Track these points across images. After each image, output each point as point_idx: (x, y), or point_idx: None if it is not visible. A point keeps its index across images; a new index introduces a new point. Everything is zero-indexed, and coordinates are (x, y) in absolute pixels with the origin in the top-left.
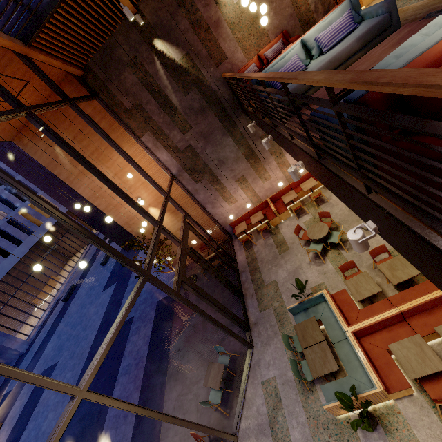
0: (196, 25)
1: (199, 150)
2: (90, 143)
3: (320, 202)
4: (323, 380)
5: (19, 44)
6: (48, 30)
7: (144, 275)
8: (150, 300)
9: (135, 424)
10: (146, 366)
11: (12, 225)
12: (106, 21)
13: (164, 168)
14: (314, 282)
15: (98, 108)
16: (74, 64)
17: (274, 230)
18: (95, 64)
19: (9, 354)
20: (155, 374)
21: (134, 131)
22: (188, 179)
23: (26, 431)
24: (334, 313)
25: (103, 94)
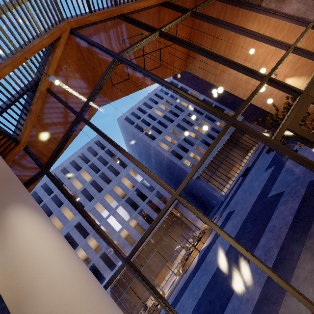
0: None
1: None
2: (221, 44)
3: None
4: None
5: None
6: None
7: (228, 120)
8: (302, 179)
9: None
10: (288, 232)
11: (214, 131)
12: None
13: (296, 22)
14: None
15: (220, 7)
16: None
17: None
18: None
19: (216, 199)
20: (295, 242)
21: (252, 3)
22: None
23: (218, 238)
24: None
25: None
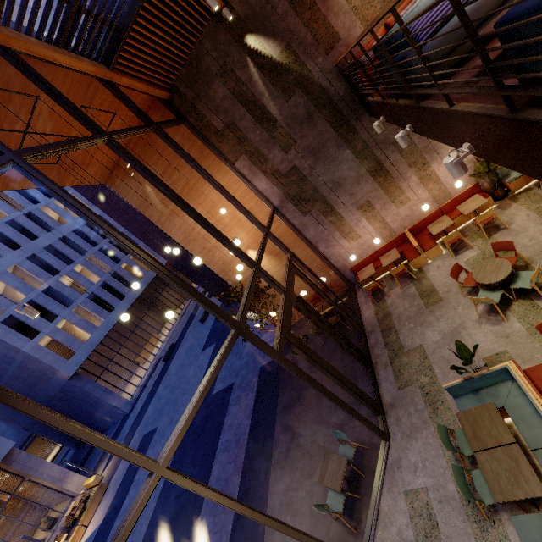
0: (297, 4)
1: (306, 171)
2: (180, 178)
3: (493, 230)
4: (514, 508)
5: (102, 68)
6: (130, 48)
7: (236, 327)
8: (253, 364)
9: (235, 515)
10: (248, 445)
11: (116, 279)
12: (191, 27)
13: (264, 200)
14: (488, 349)
15: (186, 135)
16: (159, 86)
17: (417, 274)
18: (182, 82)
19: (115, 413)
20: (258, 457)
21: (227, 157)
22: (294, 212)
23: (128, 499)
24: (532, 400)
25: (192, 117)
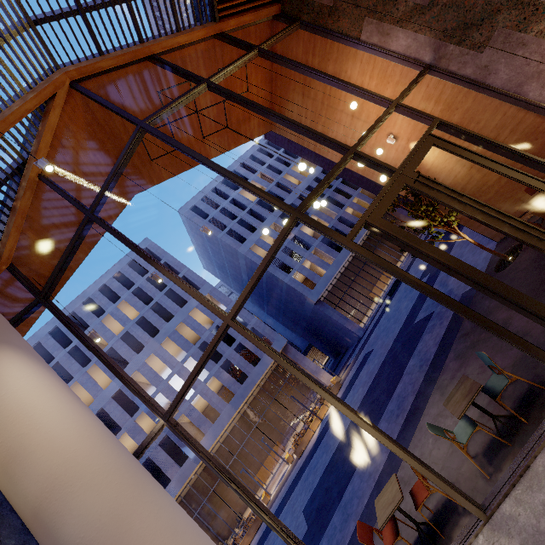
0: None
1: None
2: (317, 91)
3: None
4: None
5: (210, 26)
6: None
7: (290, 213)
8: (455, 291)
9: (401, 427)
10: (427, 371)
11: (343, 223)
12: None
13: (408, 64)
14: None
15: (306, 38)
16: (268, 4)
17: None
18: None
19: (351, 336)
20: (432, 383)
21: (349, 35)
22: (460, 55)
23: (348, 396)
24: None
25: (304, 14)
